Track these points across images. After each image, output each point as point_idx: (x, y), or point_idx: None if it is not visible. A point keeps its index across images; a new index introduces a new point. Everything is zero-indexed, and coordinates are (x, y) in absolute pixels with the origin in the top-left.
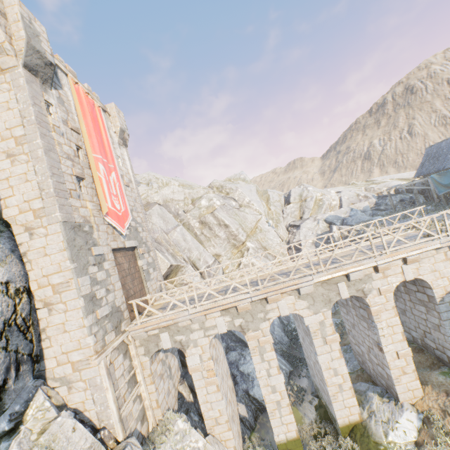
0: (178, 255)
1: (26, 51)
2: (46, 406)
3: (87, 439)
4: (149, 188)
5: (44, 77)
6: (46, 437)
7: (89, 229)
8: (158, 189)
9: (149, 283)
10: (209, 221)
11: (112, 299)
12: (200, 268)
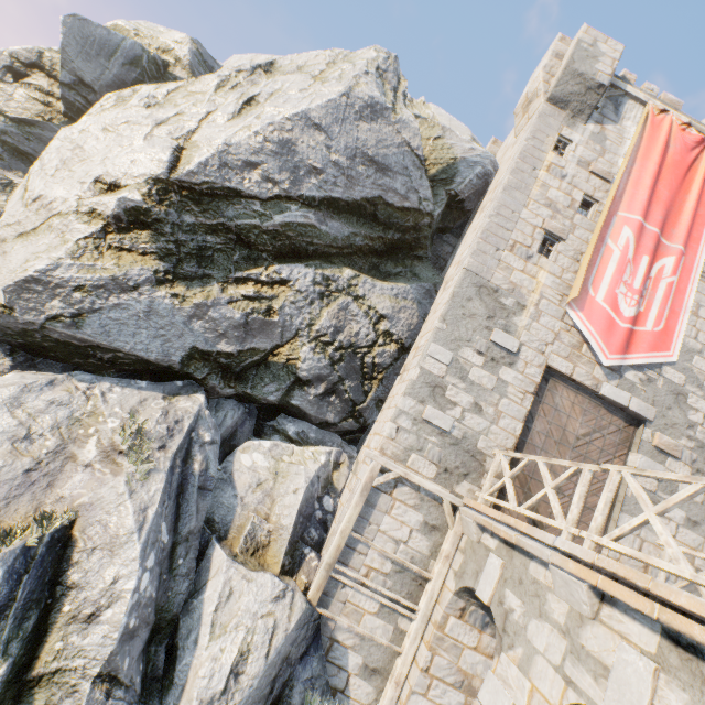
0: None
1: (558, 80)
2: (320, 457)
3: (289, 515)
4: None
5: (578, 109)
6: (285, 466)
7: (512, 306)
8: None
9: None
10: None
11: (477, 428)
12: None
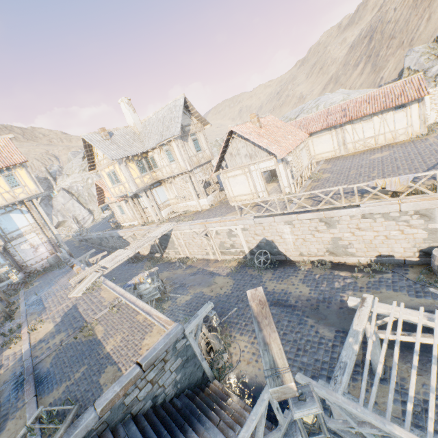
0: (67, 215)
1: None
2: None
3: None
4: (62, 179)
5: None
6: None
7: None
8: (66, 179)
9: None
10: (90, 193)
11: None
12: (79, 219)
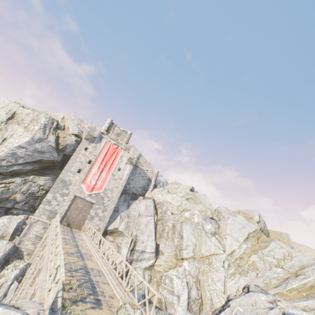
0: (131, 229)
1: (86, 135)
2: (22, 217)
3: (12, 230)
4: (160, 190)
5: (91, 141)
6: (12, 220)
7: (69, 184)
8: (164, 193)
9: (88, 221)
10: (176, 227)
11: (58, 208)
12: (137, 247)
